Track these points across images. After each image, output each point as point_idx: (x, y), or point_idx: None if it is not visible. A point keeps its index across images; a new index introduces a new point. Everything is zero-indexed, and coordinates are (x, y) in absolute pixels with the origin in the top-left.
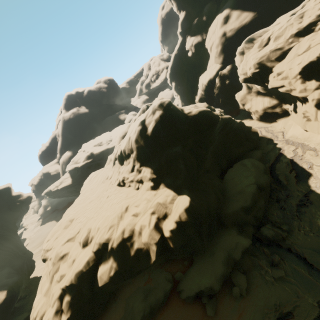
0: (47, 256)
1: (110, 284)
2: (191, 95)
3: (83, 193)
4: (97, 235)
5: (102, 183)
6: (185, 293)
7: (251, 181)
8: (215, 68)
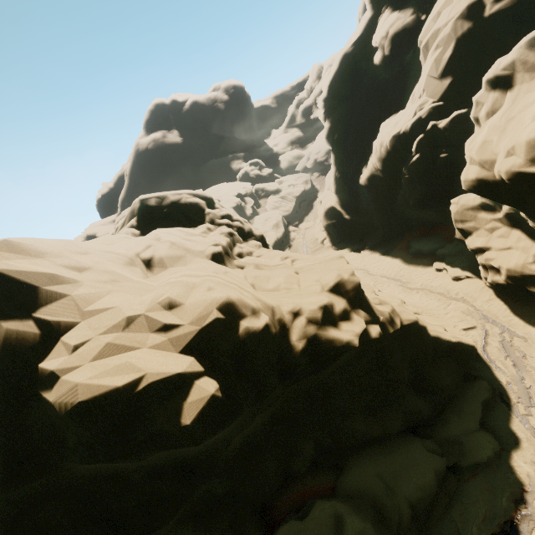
0: None
1: None
2: (358, 160)
3: None
4: None
5: None
6: None
7: None
8: (423, 109)
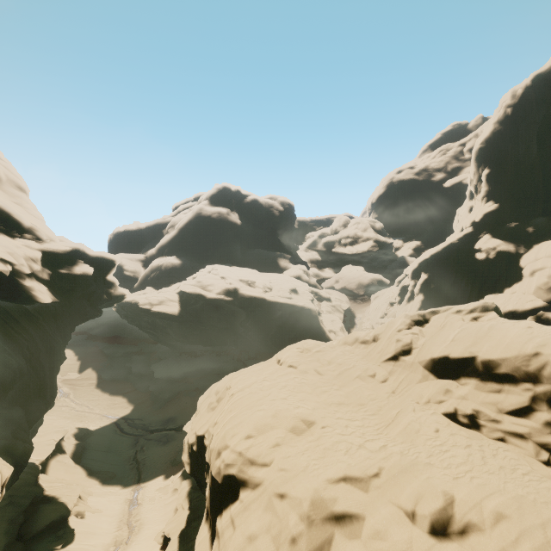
0: (253, 478)
1: None
2: None
3: (297, 369)
4: (507, 534)
5: (359, 378)
6: None
7: None
8: (534, 301)
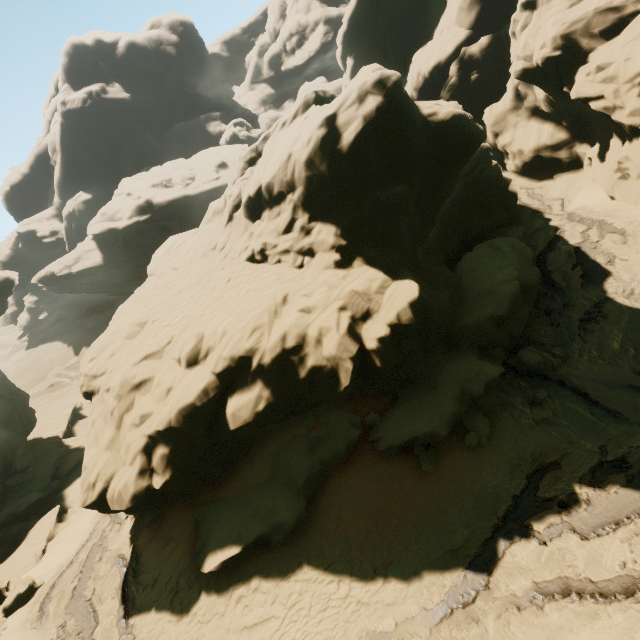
0: (96, 387)
1: (254, 426)
2: None
3: (155, 275)
4: (223, 344)
5: (203, 257)
6: (386, 442)
7: (510, 275)
8: (456, 37)
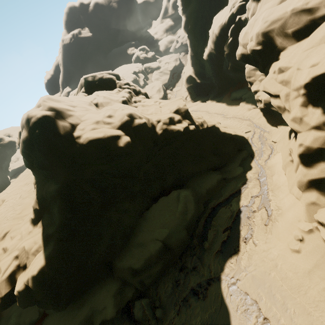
0: None
1: None
2: (203, 43)
3: None
4: None
5: None
6: None
7: (161, 235)
8: (234, 7)
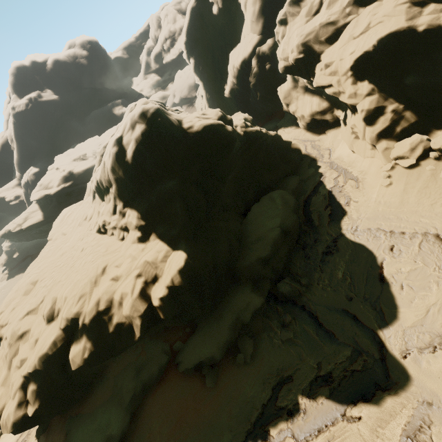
0: (2, 334)
1: (86, 367)
2: (219, 82)
3: (52, 240)
4: (64, 308)
5: (79, 226)
6: (184, 366)
7: (275, 224)
8: (252, 41)
